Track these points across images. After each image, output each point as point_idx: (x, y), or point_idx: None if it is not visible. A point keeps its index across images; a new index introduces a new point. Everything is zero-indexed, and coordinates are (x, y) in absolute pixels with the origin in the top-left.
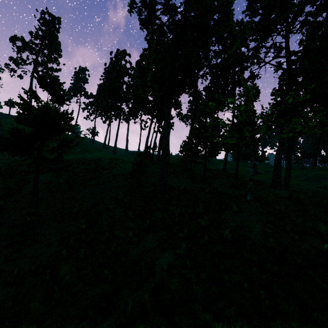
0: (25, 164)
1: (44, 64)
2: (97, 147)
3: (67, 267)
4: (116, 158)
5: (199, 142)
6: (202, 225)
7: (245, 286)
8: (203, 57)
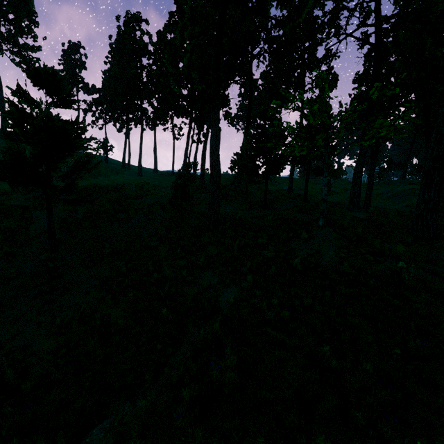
0: (32, 197)
1: (13, 38)
2: (113, 168)
3: (118, 312)
4: (145, 182)
5: (258, 155)
6: (267, 257)
7: (317, 308)
8: (259, 26)
